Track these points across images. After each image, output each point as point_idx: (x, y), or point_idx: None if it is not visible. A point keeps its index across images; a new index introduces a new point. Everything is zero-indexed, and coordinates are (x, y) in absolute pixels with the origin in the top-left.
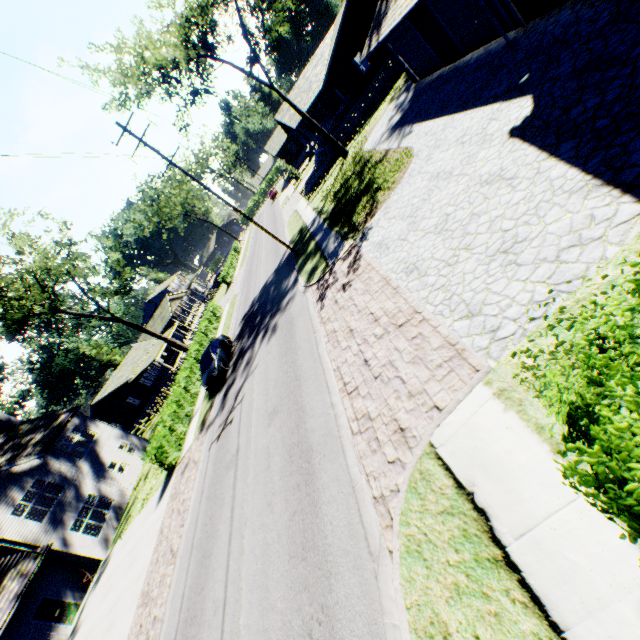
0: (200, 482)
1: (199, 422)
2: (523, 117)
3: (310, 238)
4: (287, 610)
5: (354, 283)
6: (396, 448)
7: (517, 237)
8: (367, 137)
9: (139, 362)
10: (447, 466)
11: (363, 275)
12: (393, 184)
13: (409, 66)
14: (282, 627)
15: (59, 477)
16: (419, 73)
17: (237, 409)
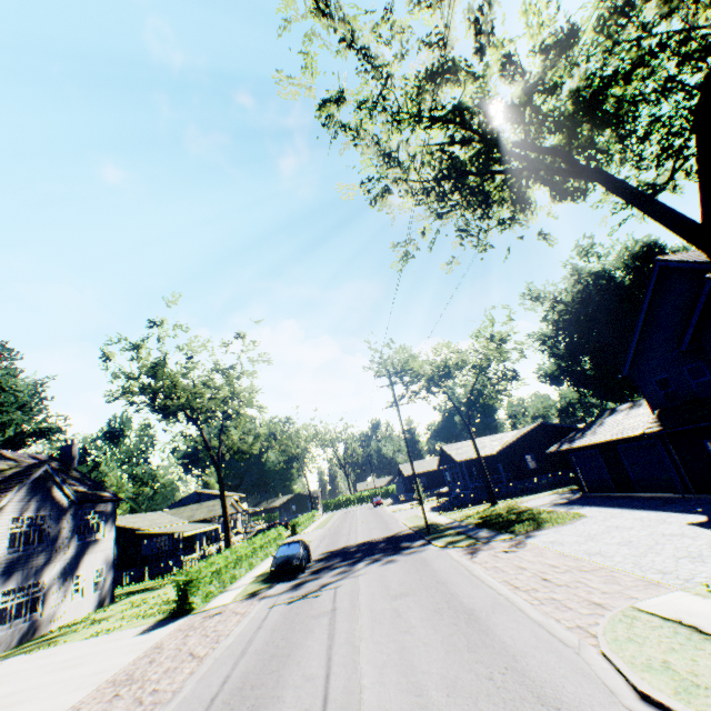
0: (253, 621)
1: (244, 592)
2: (699, 520)
3: (447, 527)
4: (449, 671)
5: (520, 551)
6: (591, 609)
7: (701, 553)
8: (523, 501)
9: (161, 524)
10: (651, 612)
11: (531, 549)
12: (564, 521)
13: (583, 477)
14: (442, 678)
15: (56, 533)
16: (589, 486)
17: (328, 590)
